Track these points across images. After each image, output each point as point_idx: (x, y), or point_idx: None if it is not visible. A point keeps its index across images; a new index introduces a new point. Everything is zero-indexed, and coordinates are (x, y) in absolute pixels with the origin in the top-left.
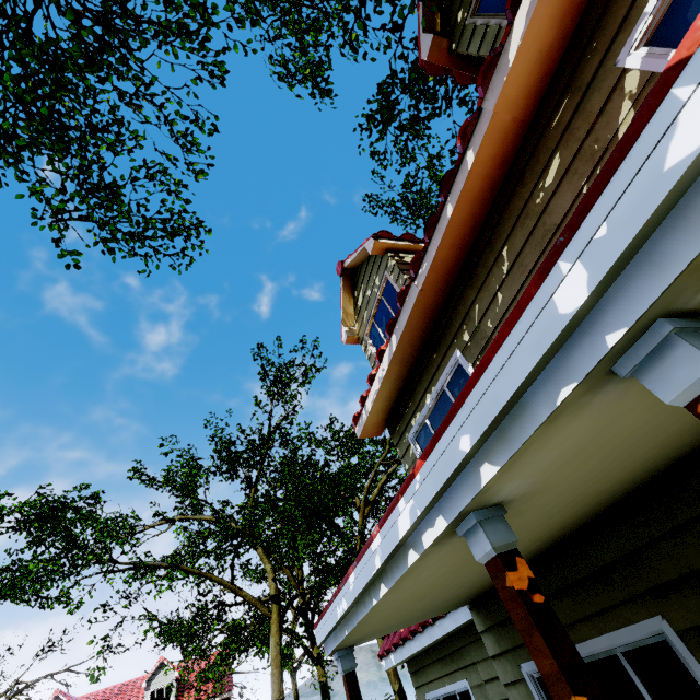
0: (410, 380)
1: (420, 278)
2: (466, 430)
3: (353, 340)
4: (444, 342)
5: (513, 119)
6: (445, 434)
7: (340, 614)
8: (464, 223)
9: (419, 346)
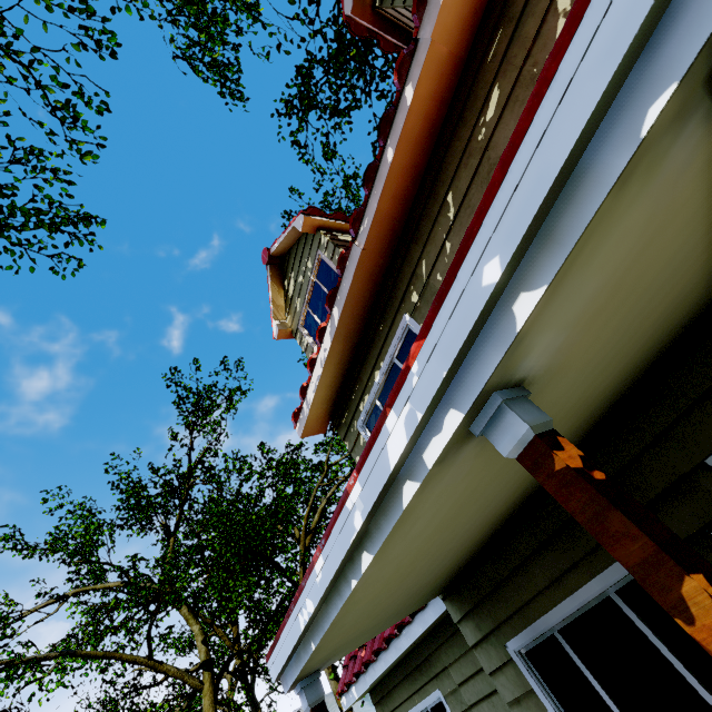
0: (355, 361)
1: (362, 236)
2: (492, 252)
3: (286, 334)
4: (391, 310)
5: (449, 53)
6: (456, 281)
7: (304, 622)
8: (405, 171)
9: (363, 319)
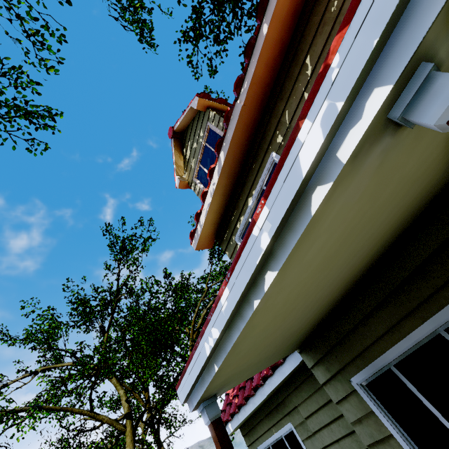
0: (234, 194)
1: (242, 95)
2: None
3: (184, 185)
4: (261, 152)
5: None
6: None
7: (210, 348)
8: (275, 44)
9: (240, 162)
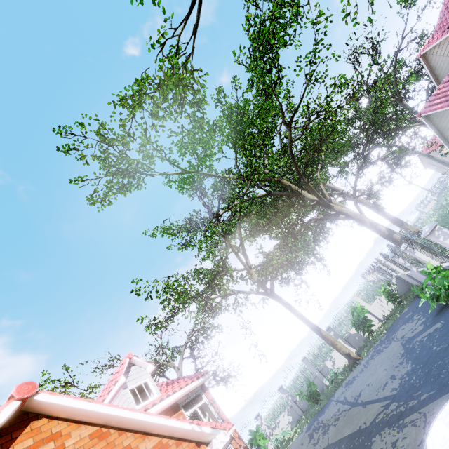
0: None
1: None
2: None
3: None
4: None
5: None
6: None
7: None
8: None
9: None
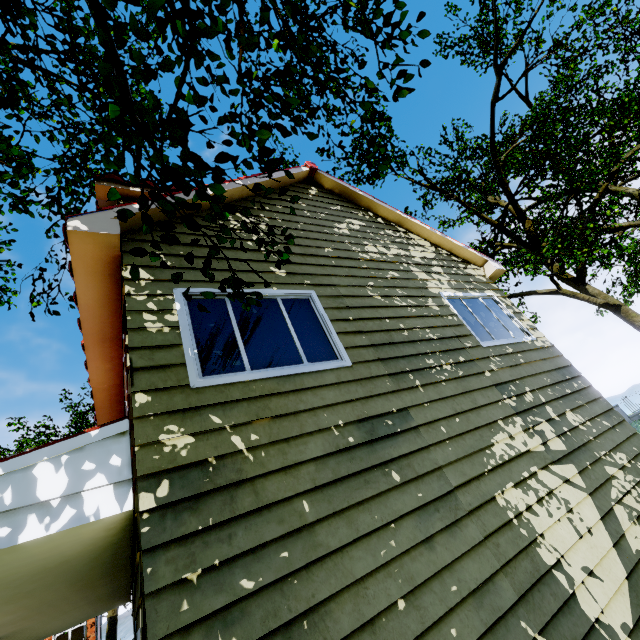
0: None
1: None
2: None
3: None
4: None
5: (110, 385)
6: None
7: None
8: (110, 413)
9: None
